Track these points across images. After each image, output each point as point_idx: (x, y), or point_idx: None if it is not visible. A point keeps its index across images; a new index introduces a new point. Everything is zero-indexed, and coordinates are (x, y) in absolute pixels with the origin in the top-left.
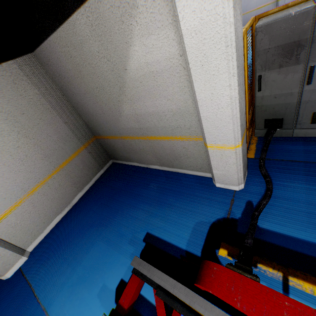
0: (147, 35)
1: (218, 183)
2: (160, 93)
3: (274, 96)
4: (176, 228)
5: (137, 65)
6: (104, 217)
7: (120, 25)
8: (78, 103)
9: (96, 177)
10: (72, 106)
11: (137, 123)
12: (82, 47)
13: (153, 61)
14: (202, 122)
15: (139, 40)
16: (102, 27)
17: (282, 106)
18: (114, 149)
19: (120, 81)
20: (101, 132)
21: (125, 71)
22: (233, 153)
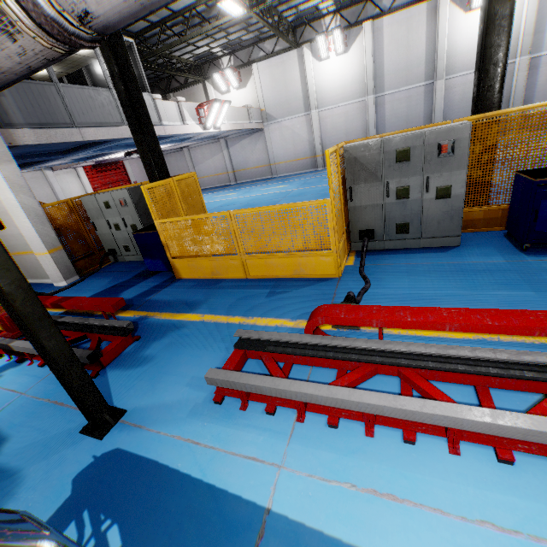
0: None
1: (54, 283)
2: (12, 223)
3: (104, 234)
4: None
5: None
6: None
7: None
8: None
9: None
10: None
11: (7, 242)
12: None
13: (4, 207)
14: (26, 239)
15: None
16: None
17: (111, 241)
18: None
19: None
20: None
21: None
22: (46, 257)
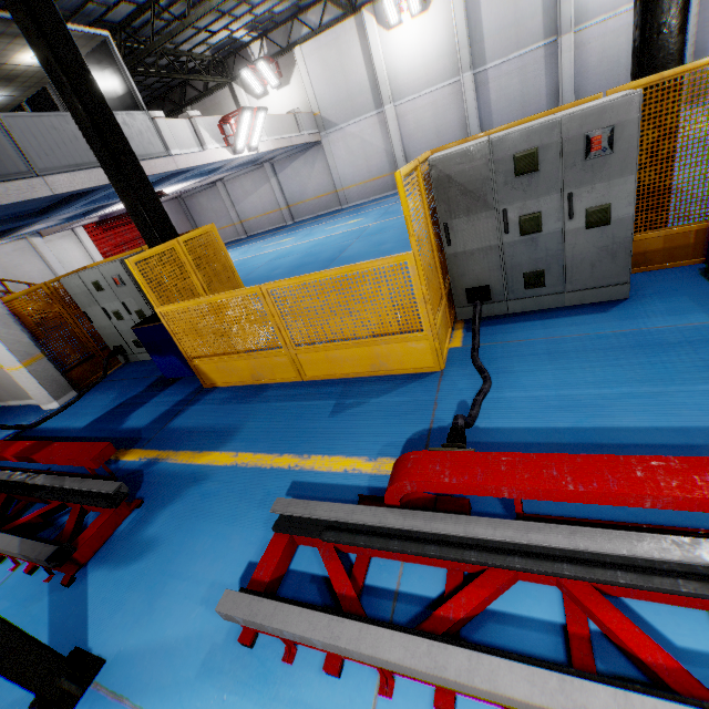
0: None
1: (42, 406)
2: None
3: (104, 327)
4: None
5: None
6: None
7: None
8: None
9: None
10: None
11: None
12: None
13: None
14: None
15: None
16: None
17: (114, 335)
18: None
19: None
20: None
21: None
22: (21, 373)
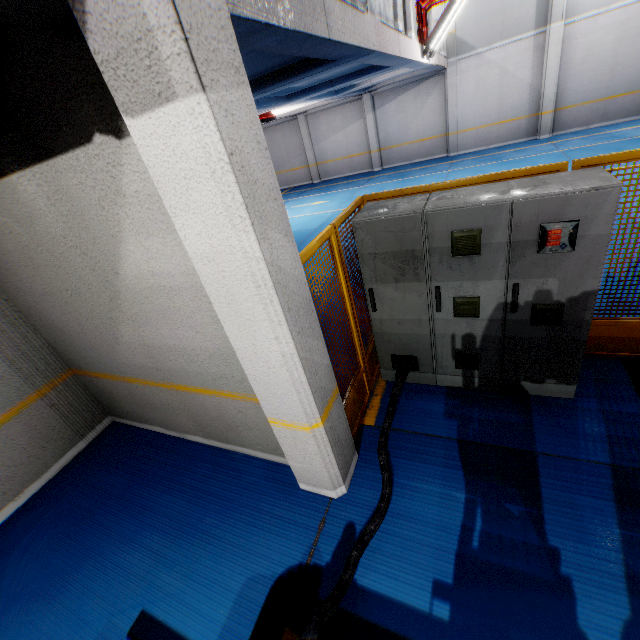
0: (147, 234)
1: (302, 484)
2: (183, 319)
3: (397, 321)
4: (204, 596)
5: (136, 272)
6: (56, 570)
7: (99, 210)
8: (32, 307)
9: (62, 461)
10: (20, 311)
11: (150, 359)
12: (33, 223)
13: (162, 272)
14: (251, 382)
15: (134, 238)
16: (69, 206)
17: (412, 338)
18: (113, 398)
19: (110, 289)
20: (84, 364)
21: (117, 275)
22: (311, 437)
